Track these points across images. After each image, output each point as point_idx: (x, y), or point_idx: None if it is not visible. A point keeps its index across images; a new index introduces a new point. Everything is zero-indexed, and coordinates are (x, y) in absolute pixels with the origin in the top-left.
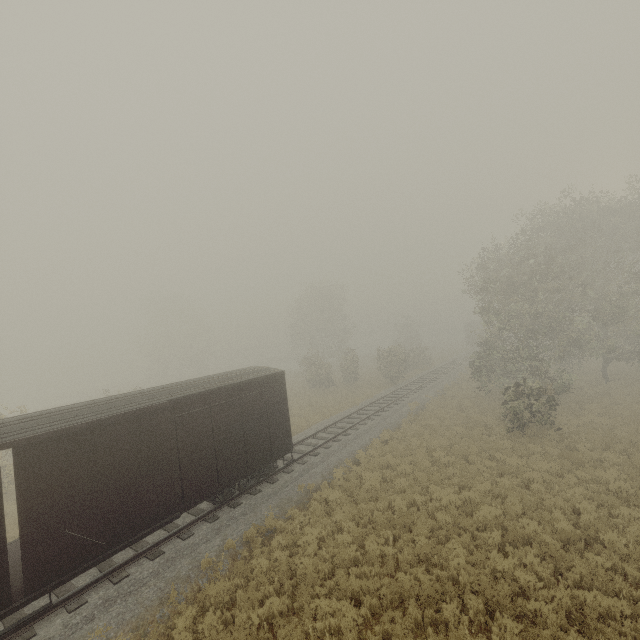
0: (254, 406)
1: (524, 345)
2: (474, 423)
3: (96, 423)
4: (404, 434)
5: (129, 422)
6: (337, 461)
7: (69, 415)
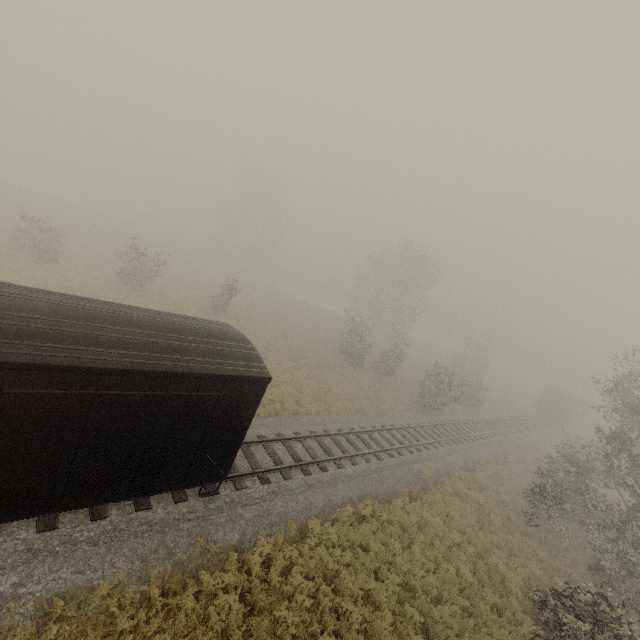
0: (188, 411)
1: (638, 520)
2: (489, 566)
3: None
4: (391, 516)
5: None
6: (281, 513)
7: None
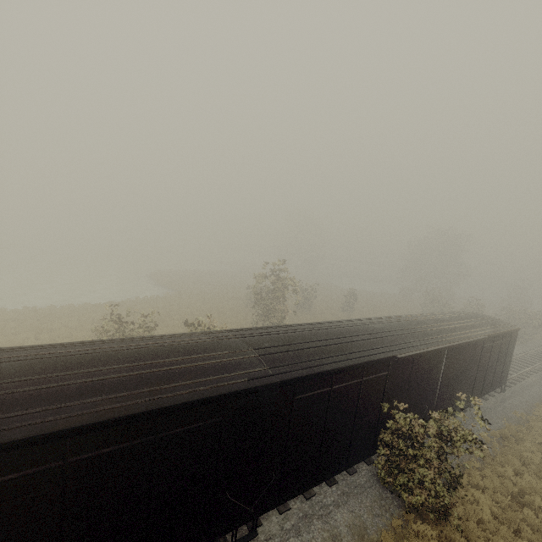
0: (503, 348)
1: None
2: None
3: (469, 343)
4: None
5: (471, 344)
6: (526, 401)
7: (447, 331)
